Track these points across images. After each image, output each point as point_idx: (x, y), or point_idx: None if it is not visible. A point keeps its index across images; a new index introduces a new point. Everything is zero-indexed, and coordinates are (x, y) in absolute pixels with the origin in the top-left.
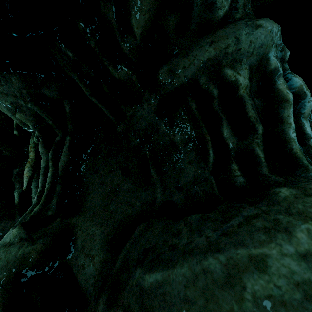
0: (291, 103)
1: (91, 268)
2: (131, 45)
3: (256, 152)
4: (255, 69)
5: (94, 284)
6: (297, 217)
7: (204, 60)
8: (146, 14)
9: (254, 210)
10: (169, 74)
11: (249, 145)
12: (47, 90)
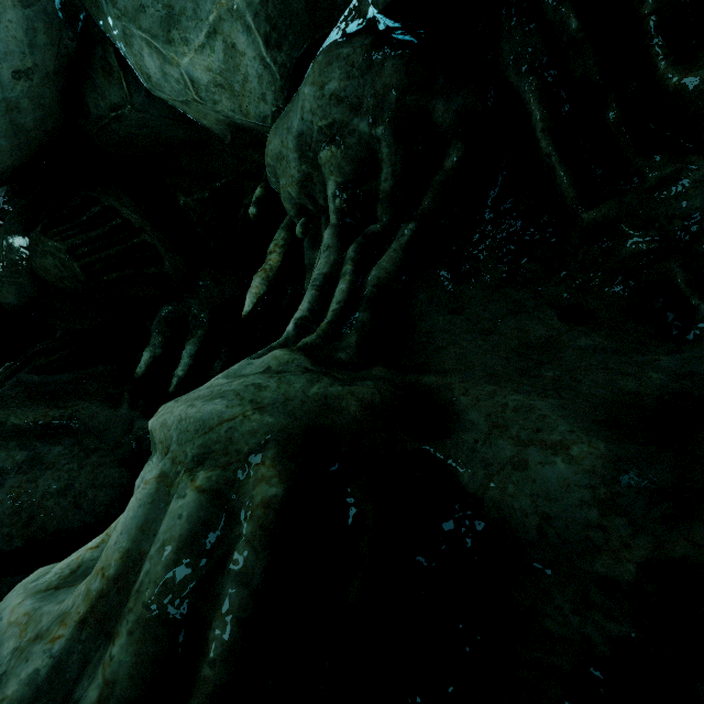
0: None
1: (564, 468)
2: None
3: None
4: None
5: (602, 502)
6: None
7: None
8: None
9: None
10: None
11: None
12: (443, 105)
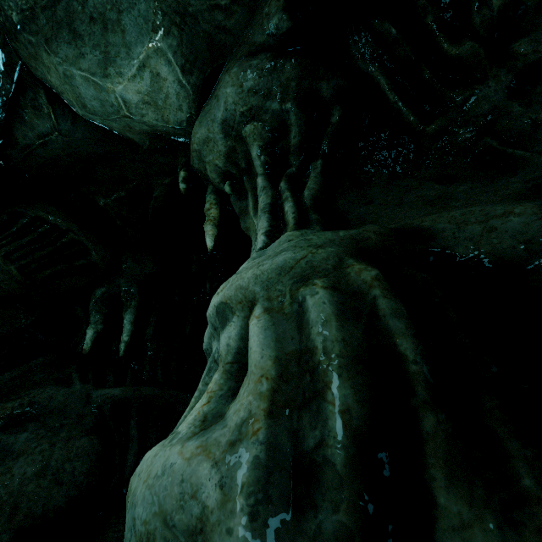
0: None
1: (518, 219)
2: (485, 17)
3: None
4: None
5: None
6: None
7: None
8: None
9: None
10: (531, 44)
11: None
12: (326, 85)
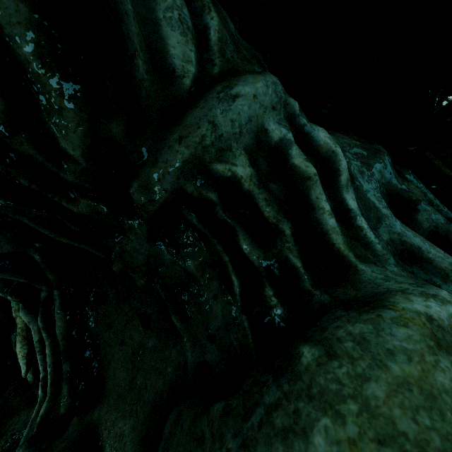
0: (316, 178)
1: None
2: (76, 172)
3: (291, 262)
4: (255, 148)
5: None
6: (317, 403)
7: (179, 165)
8: (77, 130)
9: (276, 392)
10: (143, 192)
11: (280, 252)
12: None
